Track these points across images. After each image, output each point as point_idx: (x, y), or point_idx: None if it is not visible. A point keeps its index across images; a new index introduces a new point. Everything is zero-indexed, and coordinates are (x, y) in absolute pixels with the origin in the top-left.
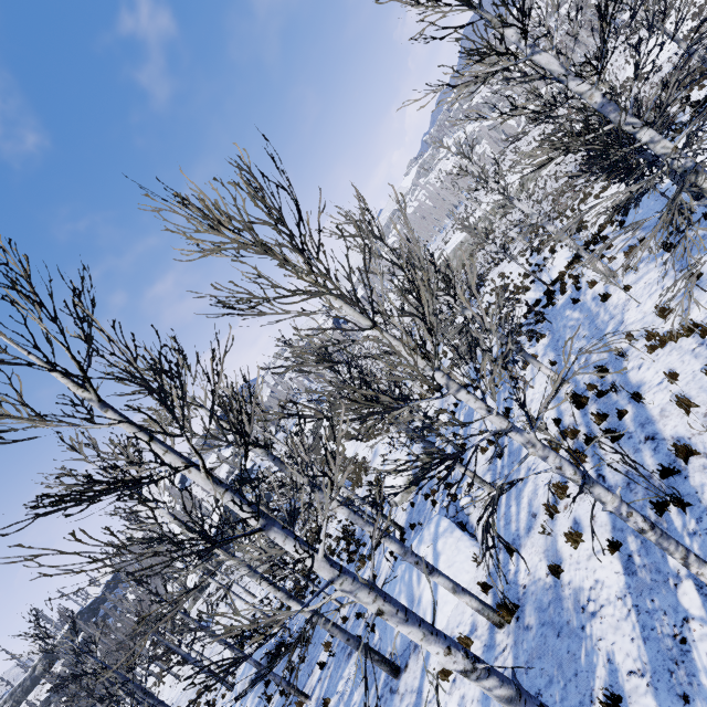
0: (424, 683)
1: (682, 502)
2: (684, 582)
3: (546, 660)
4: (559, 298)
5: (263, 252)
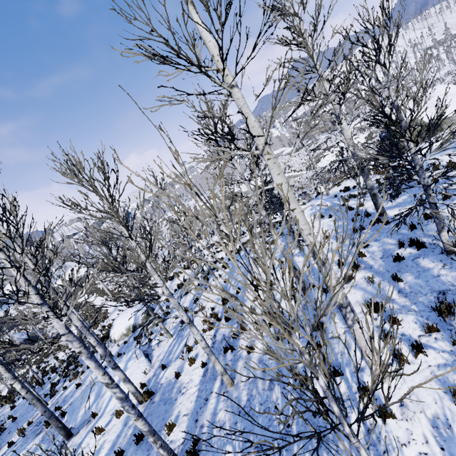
0: (85, 439)
1: (232, 347)
2: (218, 378)
3: (154, 415)
4: (242, 251)
5: (94, 191)
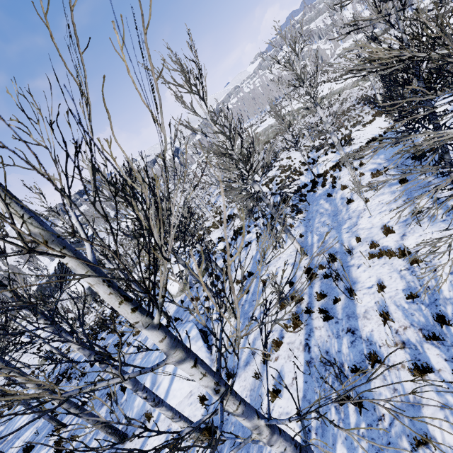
0: None
1: (361, 406)
2: None
3: None
4: (319, 189)
5: None
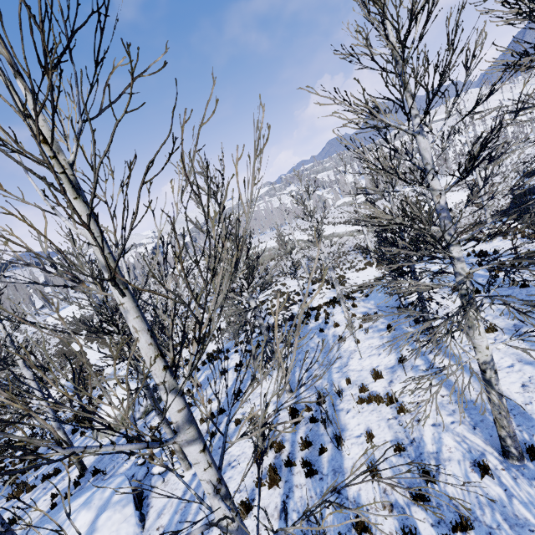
0: None
1: None
2: None
3: None
4: (312, 322)
5: None
